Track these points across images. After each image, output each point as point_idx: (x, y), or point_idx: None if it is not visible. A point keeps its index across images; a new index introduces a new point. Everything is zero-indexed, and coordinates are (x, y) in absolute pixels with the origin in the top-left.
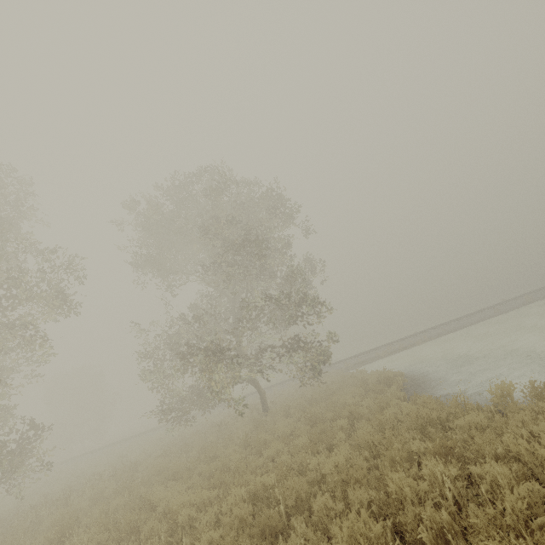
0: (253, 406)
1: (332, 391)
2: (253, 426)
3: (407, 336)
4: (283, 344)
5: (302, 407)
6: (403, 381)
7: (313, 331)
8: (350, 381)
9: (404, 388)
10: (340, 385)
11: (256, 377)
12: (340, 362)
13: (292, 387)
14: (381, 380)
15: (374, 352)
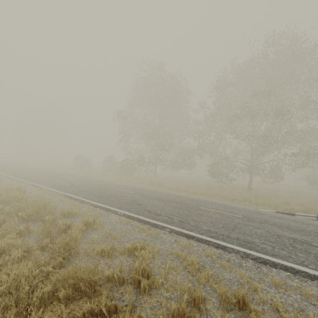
0: None
1: None
2: None
3: None
4: None
5: None
6: None
7: None
8: None
9: None
10: None
11: None
12: None
13: None
14: None
15: None
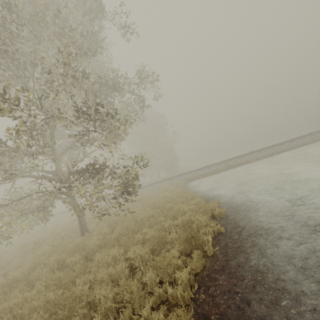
0: (89, 218)
1: (144, 220)
2: (30, 268)
3: (244, 154)
4: (77, 172)
5: (90, 250)
6: (219, 230)
7: (124, 155)
8: (168, 208)
9: (212, 255)
10: (156, 212)
11: (75, 199)
12: (187, 173)
13: (143, 194)
14: (181, 237)
15: (215, 166)
